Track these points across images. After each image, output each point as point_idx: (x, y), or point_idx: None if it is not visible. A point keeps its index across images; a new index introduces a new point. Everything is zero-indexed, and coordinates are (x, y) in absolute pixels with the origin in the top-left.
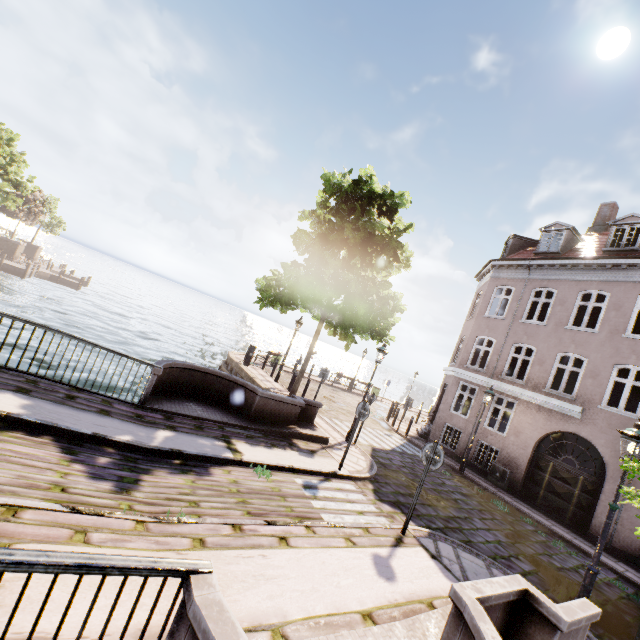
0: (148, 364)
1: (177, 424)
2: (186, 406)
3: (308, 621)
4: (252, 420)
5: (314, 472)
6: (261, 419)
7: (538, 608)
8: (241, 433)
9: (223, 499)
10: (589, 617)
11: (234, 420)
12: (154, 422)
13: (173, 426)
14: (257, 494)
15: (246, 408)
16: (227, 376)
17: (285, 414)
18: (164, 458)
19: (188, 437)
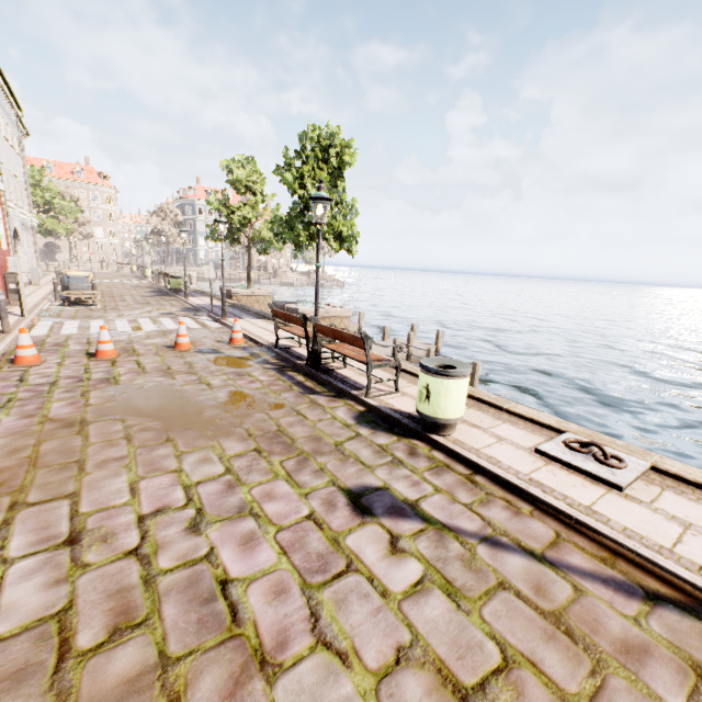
0: None
1: None
2: None
3: None
4: None
5: None
6: None
7: None
8: None
9: None
10: None
11: None
12: None
13: None
14: None
15: None
16: None
17: None
18: None
19: None
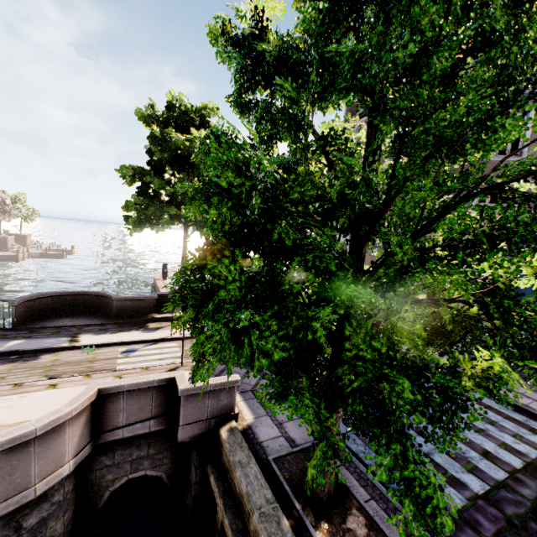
0: (3, 301)
1: (36, 334)
2: (57, 321)
3: (19, 423)
4: (117, 318)
5: (143, 341)
6: (124, 316)
7: (176, 386)
8: (96, 329)
9: (32, 372)
10: (219, 384)
11: (97, 321)
12: (15, 337)
13: (31, 336)
14: (68, 364)
15: (111, 311)
16: (93, 293)
17: (143, 308)
18: (4, 357)
19: (37, 340)
